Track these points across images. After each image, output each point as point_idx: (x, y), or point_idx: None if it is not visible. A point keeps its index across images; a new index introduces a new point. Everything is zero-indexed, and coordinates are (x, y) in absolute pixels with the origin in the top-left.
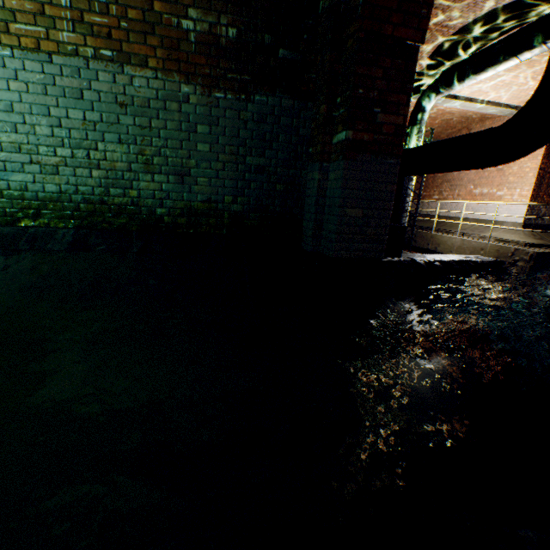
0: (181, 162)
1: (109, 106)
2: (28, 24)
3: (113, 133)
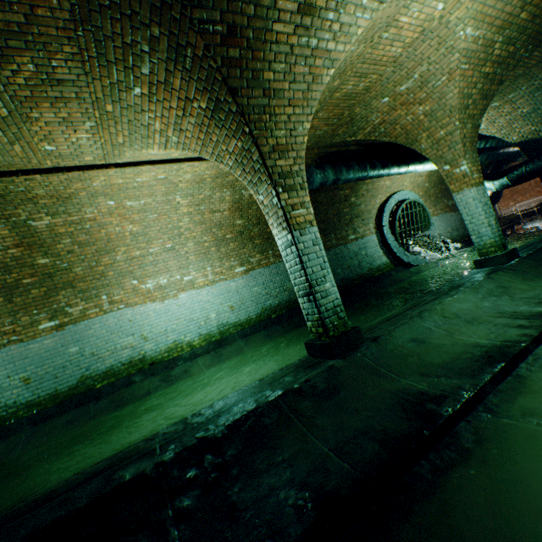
0: (456, 227)
1: (445, 221)
2: (435, 212)
3: (447, 225)
